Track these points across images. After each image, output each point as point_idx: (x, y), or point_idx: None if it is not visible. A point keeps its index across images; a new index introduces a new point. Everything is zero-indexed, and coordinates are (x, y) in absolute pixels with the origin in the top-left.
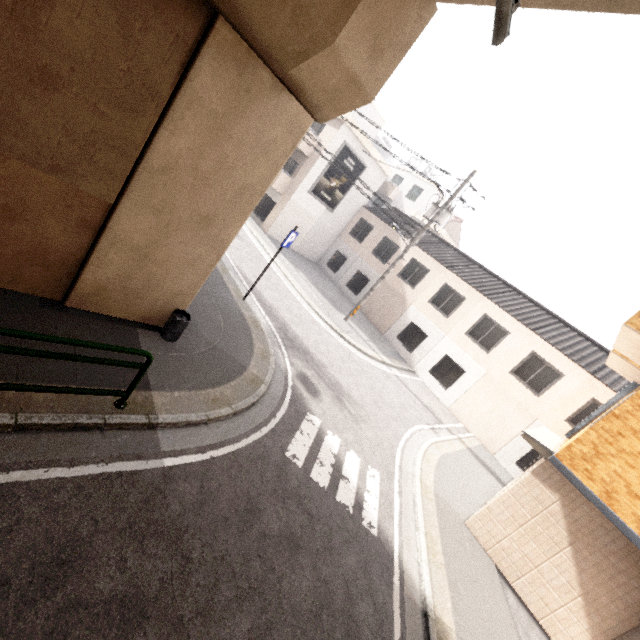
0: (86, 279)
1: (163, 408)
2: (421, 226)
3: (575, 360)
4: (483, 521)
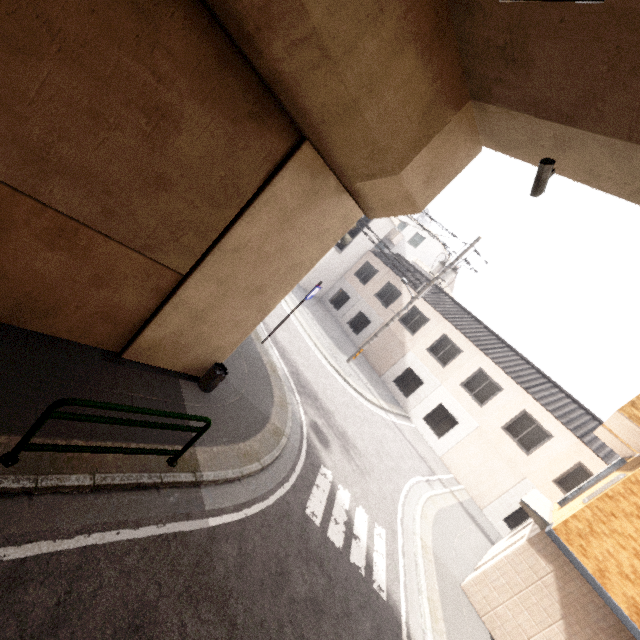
0: (146, 335)
1: (205, 464)
2: (422, 274)
3: (564, 423)
4: (479, 586)
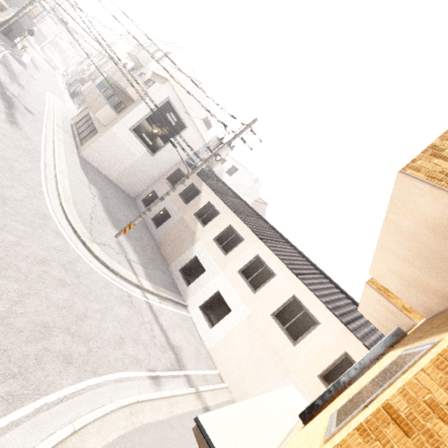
0: None
1: None
2: (226, 185)
3: (330, 308)
4: None
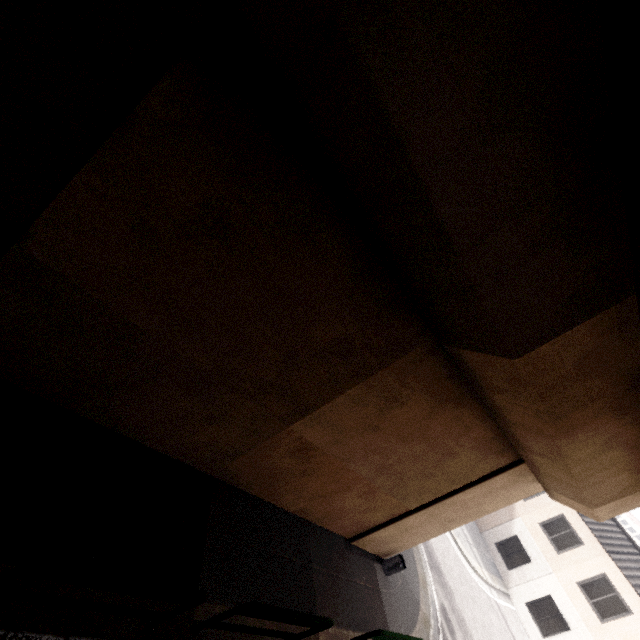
0: (371, 535)
1: None
2: None
3: None
4: None
